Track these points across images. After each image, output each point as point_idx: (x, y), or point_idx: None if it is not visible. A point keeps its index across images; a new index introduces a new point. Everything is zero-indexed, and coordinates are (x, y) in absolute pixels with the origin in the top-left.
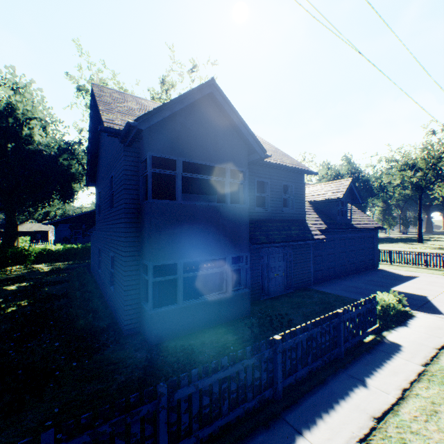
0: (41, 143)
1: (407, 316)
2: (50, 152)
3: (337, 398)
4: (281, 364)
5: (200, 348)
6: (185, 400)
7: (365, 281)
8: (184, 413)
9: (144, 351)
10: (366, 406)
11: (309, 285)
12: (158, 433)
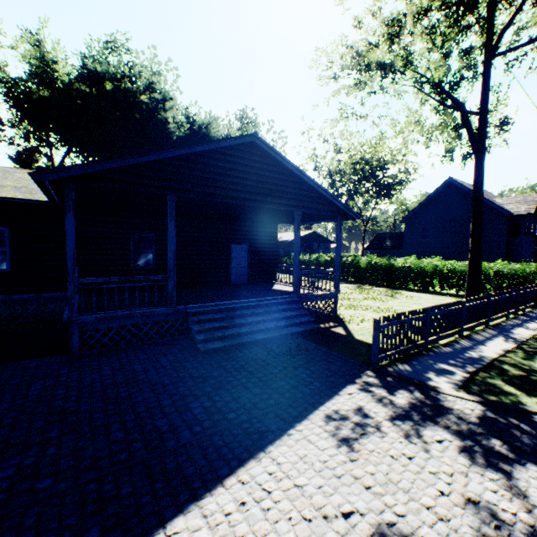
0: None
1: None
2: None
3: None
4: None
5: None
6: None
7: None
8: None
9: None
10: None
11: None
12: None
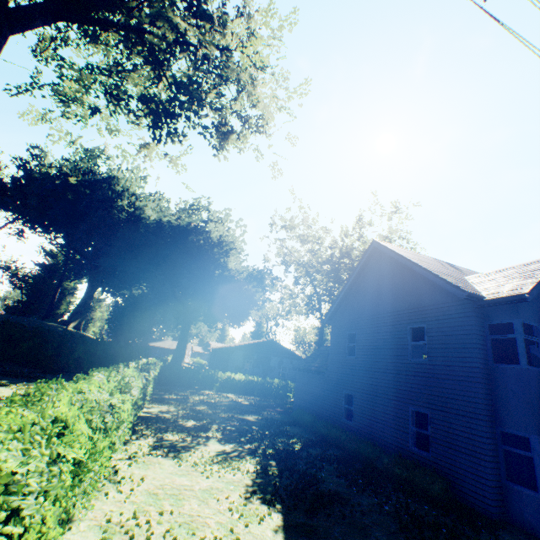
0: (235, 270)
1: None
2: (241, 278)
3: None
4: None
5: None
6: None
7: None
8: None
9: None
10: None
11: None
12: None
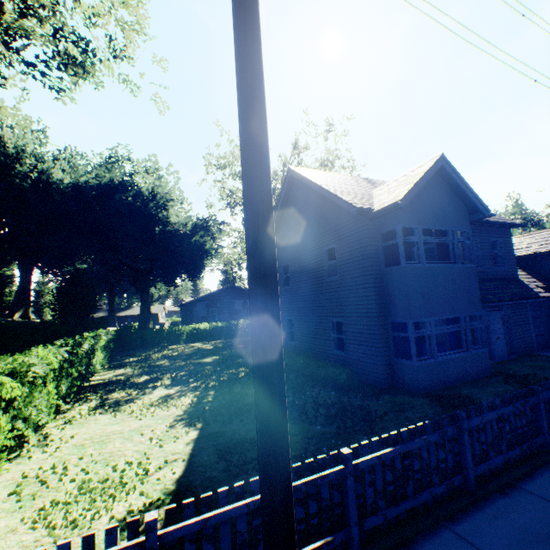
0: (178, 223)
1: None
2: (186, 231)
3: None
4: None
5: (473, 396)
6: (546, 402)
7: None
8: (547, 411)
9: (420, 397)
10: None
11: (532, 351)
12: (539, 419)
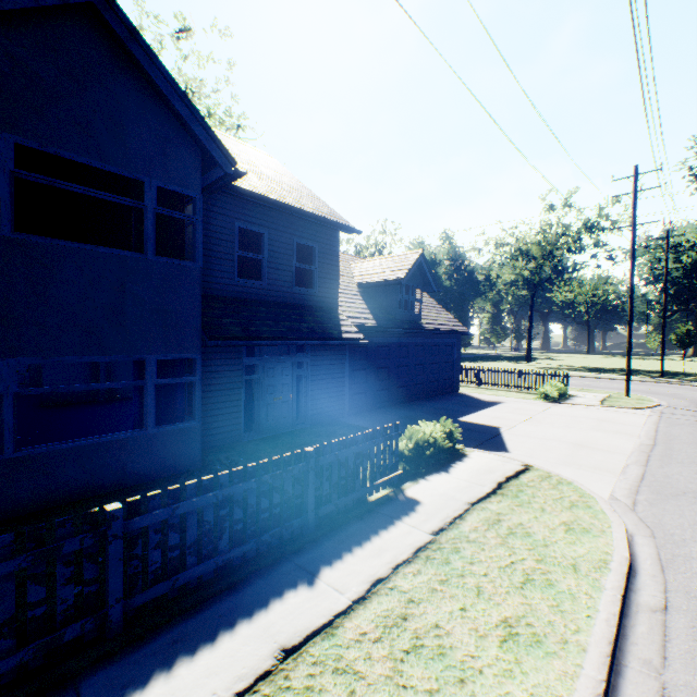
0: None
1: (456, 457)
2: None
3: (238, 617)
4: (121, 563)
5: None
6: None
7: (430, 409)
8: None
9: None
10: (286, 625)
11: (340, 417)
12: None
